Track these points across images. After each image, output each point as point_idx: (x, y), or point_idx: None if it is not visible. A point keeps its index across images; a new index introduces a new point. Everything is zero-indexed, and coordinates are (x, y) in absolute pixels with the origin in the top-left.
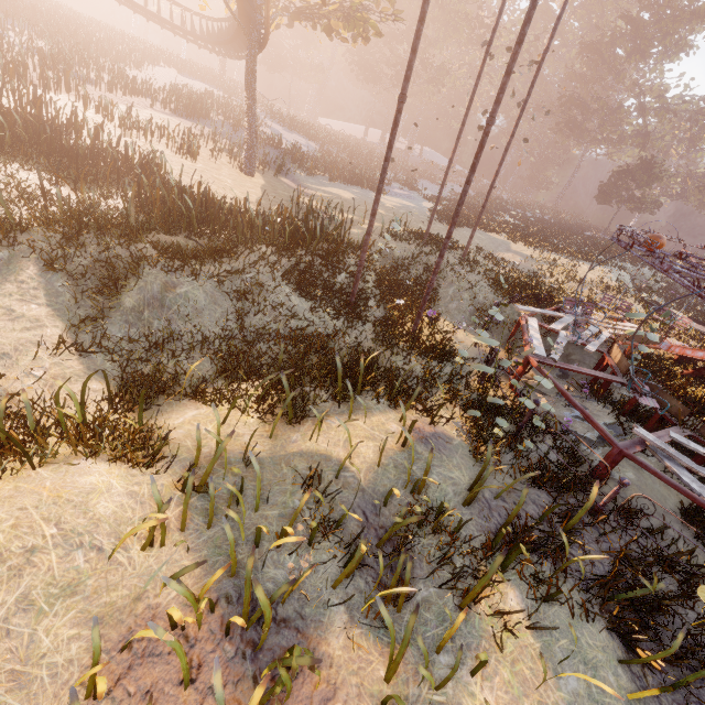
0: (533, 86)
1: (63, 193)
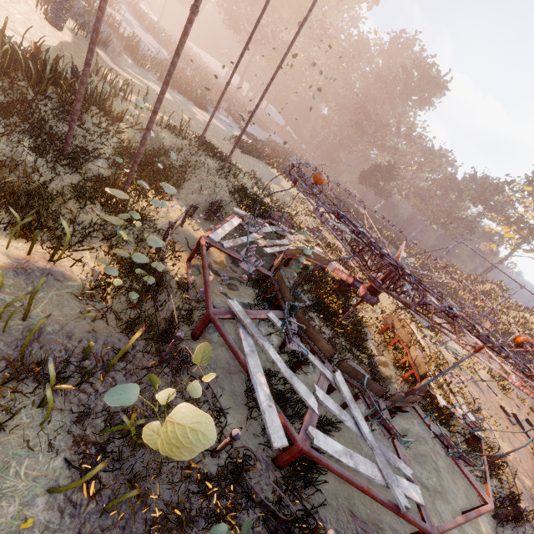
0: (292, 44)
1: None
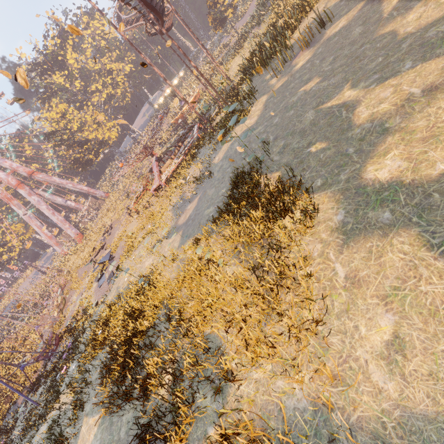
0: (139, 53)
1: None
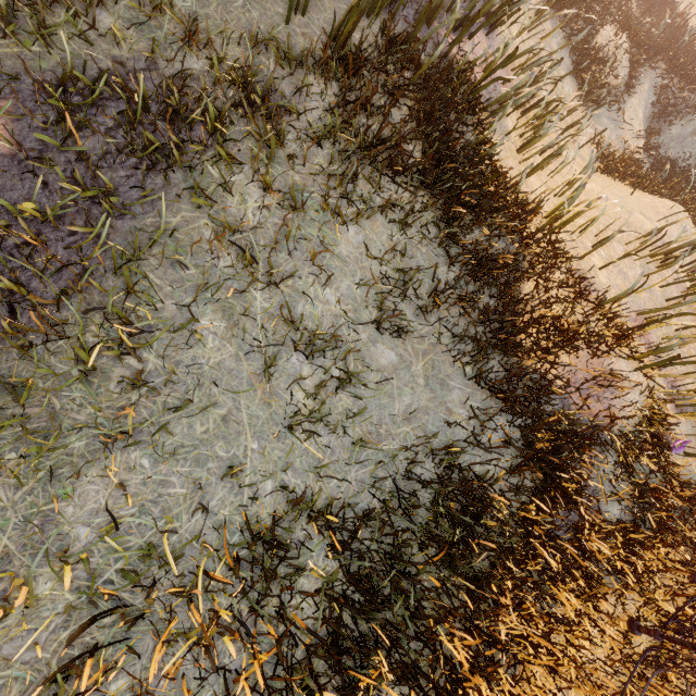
0: None
1: (633, 9)
